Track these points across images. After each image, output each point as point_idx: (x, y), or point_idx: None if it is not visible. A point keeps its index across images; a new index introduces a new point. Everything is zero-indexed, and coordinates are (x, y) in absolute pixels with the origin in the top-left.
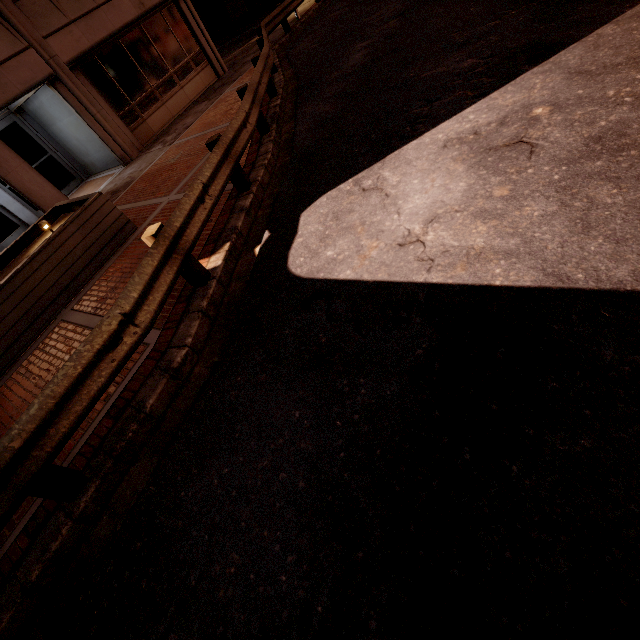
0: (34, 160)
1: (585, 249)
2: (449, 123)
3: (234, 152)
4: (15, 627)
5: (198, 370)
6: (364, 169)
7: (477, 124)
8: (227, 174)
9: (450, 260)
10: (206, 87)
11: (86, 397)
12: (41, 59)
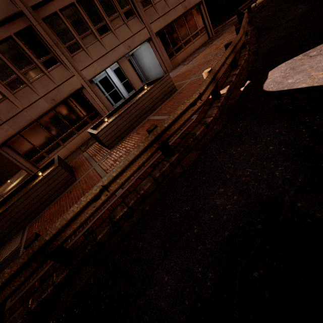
0: None
1: None
2: None
3: (235, 49)
4: (149, 190)
5: (215, 127)
6: (310, 49)
7: None
8: (233, 57)
9: None
10: (203, 43)
11: (183, 119)
12: (147, 32)
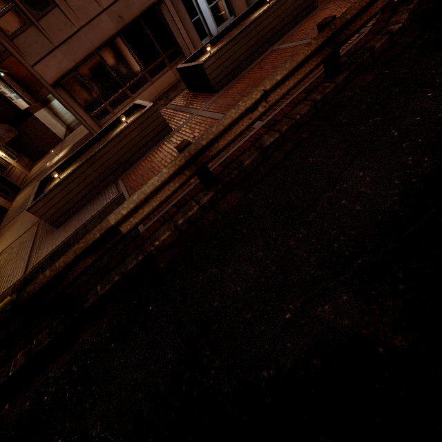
0: None
1: None
2: None
3: None
4: (305, 117)
5: (402, 40)
6: None
7: None
8: None
9: None
10: None
11: (369, 15)
12: None
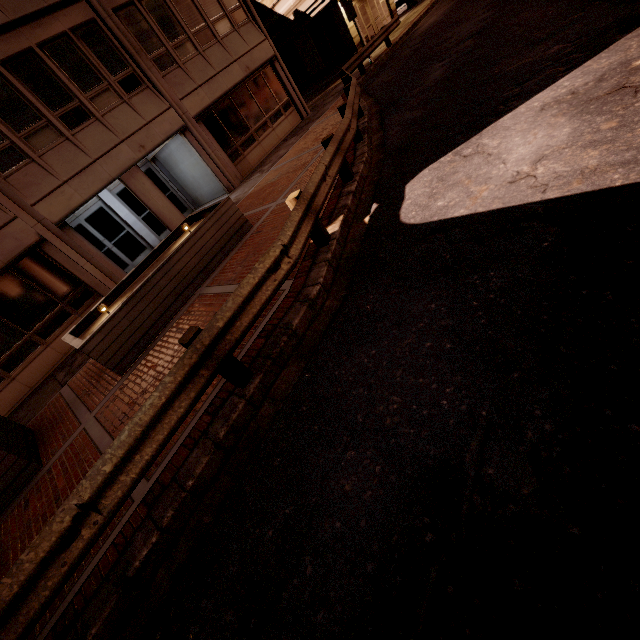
0: None
1: None
2: (543, 93)
3: (343, 148)
4: (209, 472)
5: (329, 303)
6: (462, 143)
7: (573, 87)
8: (340, 162)
9: (564, 181)
10: (292, 128)
11: (259, 303)
12: (177, 115)
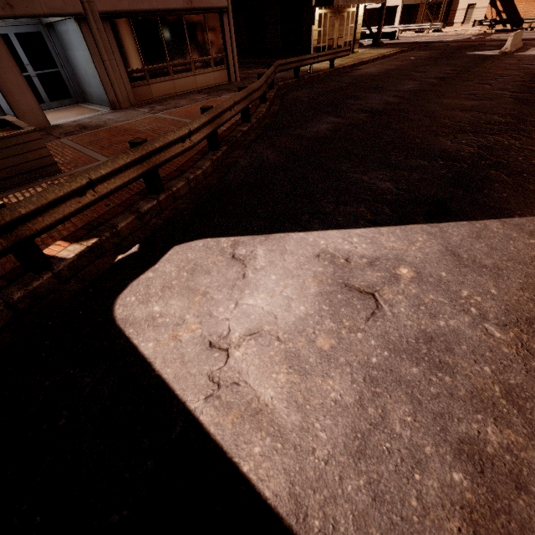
0: (42, 68)
1: (343, 483)
2: (336, 234)
3: (155, 159)
4: None
5: None
6: (250, 234)
7: (354, 250)
8: (131, 177)
9: (231, 399)
10: (216, 84)
11: None
12: None
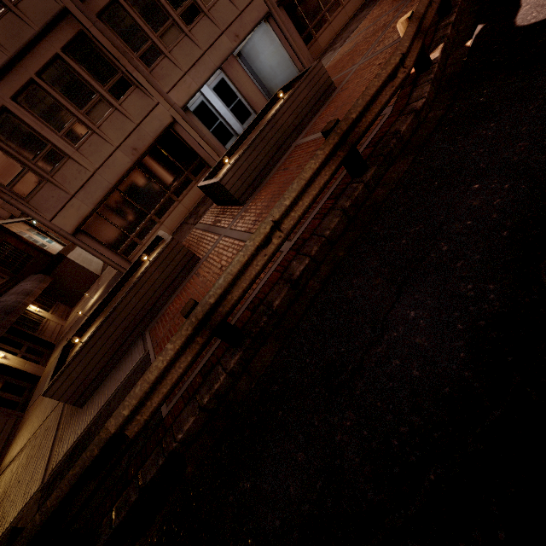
0: None
1: None
2: None
3: None
4: (338, 229)
5: (432, 114)
6: None
7: None
8: None
9: None
10: (361, 3)
11: (379, 105)
12: (263, 2)
